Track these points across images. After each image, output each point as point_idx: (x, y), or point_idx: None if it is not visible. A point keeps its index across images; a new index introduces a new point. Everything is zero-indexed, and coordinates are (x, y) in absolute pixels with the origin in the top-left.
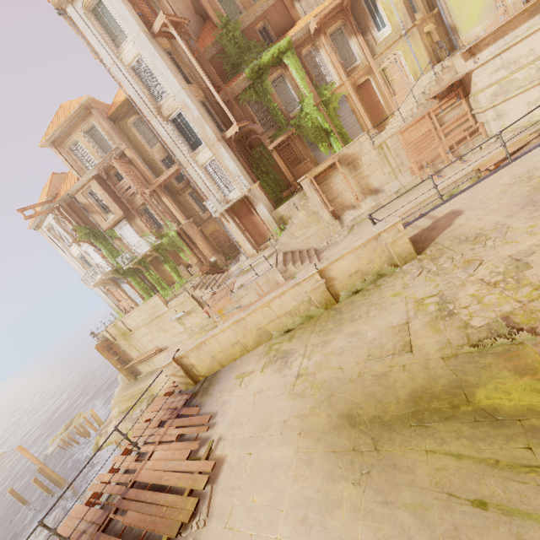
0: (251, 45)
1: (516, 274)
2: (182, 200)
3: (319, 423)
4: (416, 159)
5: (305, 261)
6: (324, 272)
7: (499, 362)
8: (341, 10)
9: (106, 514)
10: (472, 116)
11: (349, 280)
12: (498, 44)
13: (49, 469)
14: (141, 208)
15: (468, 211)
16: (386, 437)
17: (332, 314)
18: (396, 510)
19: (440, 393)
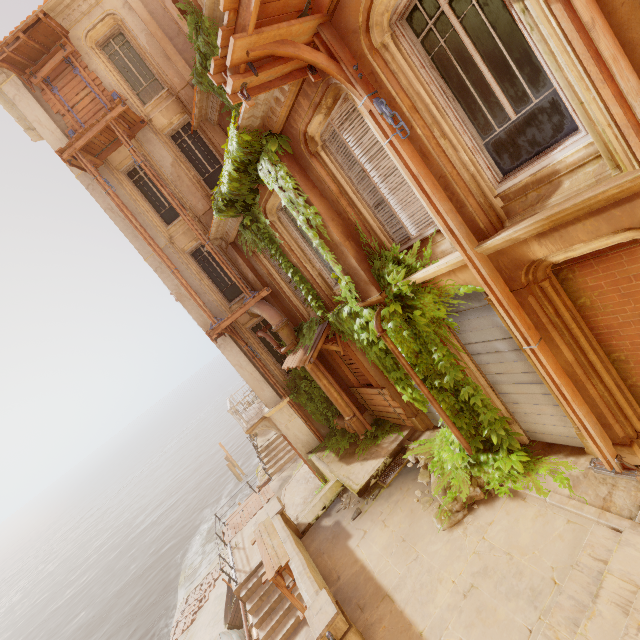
0: None
1: None
2: None
3: None
4: None
5: (269, 620)
6: None
7: None
8: None
9: None
10: None
11: None
12: None
13: (236, 464)
14: None
15: None
16: None
17: None
18: None
19: None
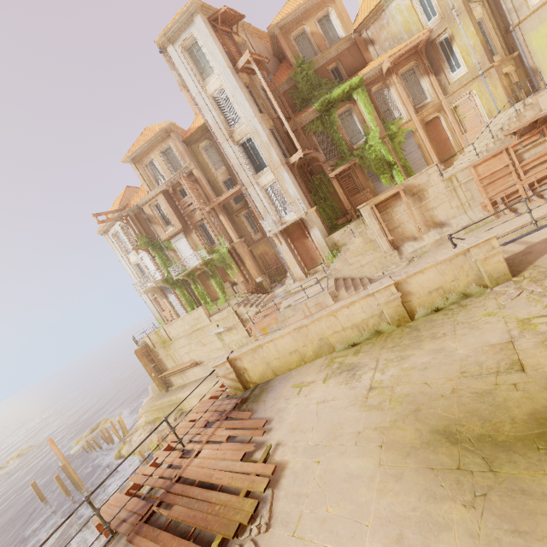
0: (322, 83)
1: None
2: (237, 220)
3: (405, 437)
4: (489, 194)
5: (358, 289)
6: (401, 285)
7: None
8: (415, 52)
9: (149, 505)
10: None
11: (428, 297)
12: None
13: (71, 468)
14: (198, 224)
15: None
16: (504, 458)
17: (406, 331)
18: (535, 542)
19: None
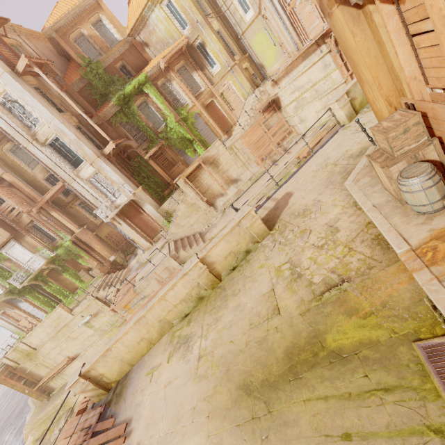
0: (114, 79)
1: (332, 237)
2: (73, 211)
3: (222, 400)
4: (258, 154)
5: (193, 245)
6: (205, 259)
7: (336, 309)
8: (182, 54)
9: None
10: (286, 122)
11: (226, 261)
12: (289, 76)
13: None
14: (29, 226)
15: (296, 192)
16: (275, 397)
17: (218, 292)
18: None
19: (304, 345)
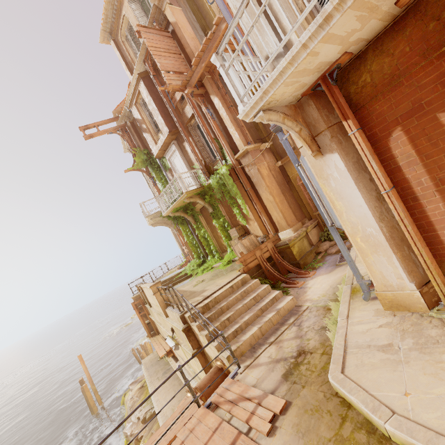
0: None
1: None
2: None
3: None
4: None
5: None
6: None
7: None
8: None
9: None
10: None
11: None
12: None
13: (94, 388)
14: (192, 124)
15: None
16: None
17: None
18: None
19: None
